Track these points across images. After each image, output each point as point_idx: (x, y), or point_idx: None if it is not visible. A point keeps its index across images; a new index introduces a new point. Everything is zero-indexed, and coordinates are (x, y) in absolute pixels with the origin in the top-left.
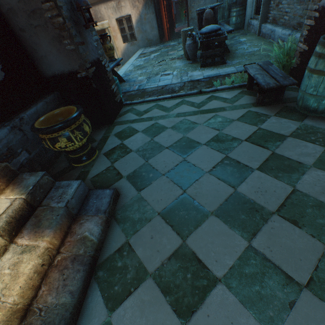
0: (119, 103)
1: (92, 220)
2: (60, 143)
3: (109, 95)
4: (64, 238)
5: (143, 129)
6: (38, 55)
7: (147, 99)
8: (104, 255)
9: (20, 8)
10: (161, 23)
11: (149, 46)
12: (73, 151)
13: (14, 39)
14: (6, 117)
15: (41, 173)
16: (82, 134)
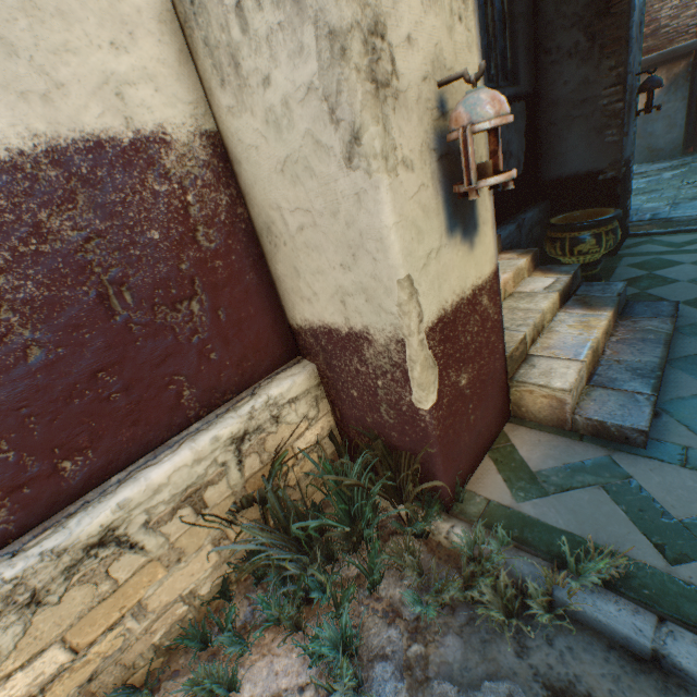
0: (625, 230)
1: (651, 320)
2: (582, 246)
3: (623, 212)
4: (612, 328)
5: (693, 261)
6: (552, 153)
7: (687, 228)
8: (676, 354)
9: (567, 99)
10: (694, 116)
11: (649, 162)
12: (580, 266)
13: (535, 135)
14: (509, 215)
15: (576, 265)
16: (613, 240)
